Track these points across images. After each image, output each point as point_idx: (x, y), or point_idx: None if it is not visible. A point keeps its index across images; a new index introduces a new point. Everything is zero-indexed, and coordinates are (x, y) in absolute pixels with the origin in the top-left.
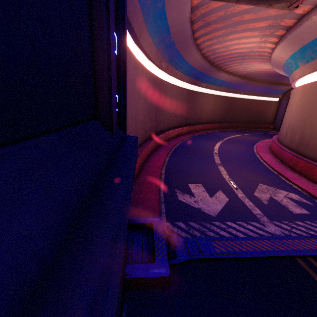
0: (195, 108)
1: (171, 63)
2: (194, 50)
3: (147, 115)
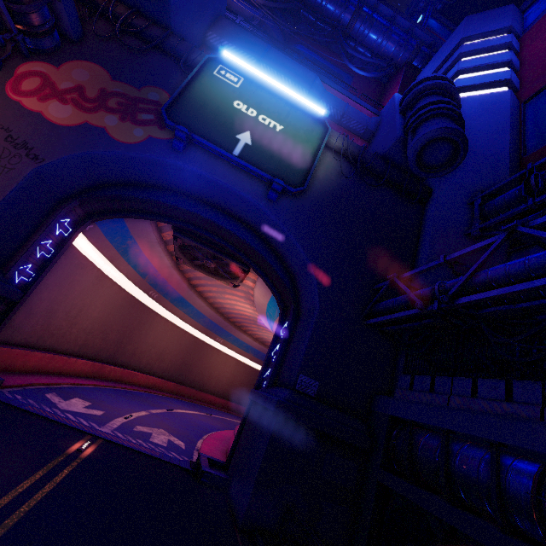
0: (200, 364)
1: (166, 296)
2: (195, 295)
3: (102, 330)
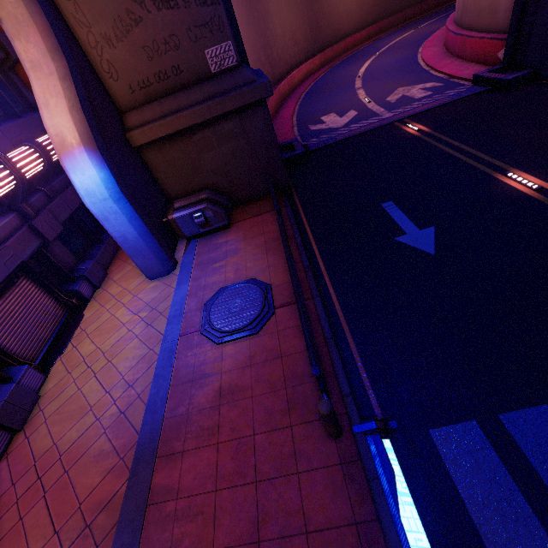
0: (324, 12)
1: None
2: None
3: (256, 58)
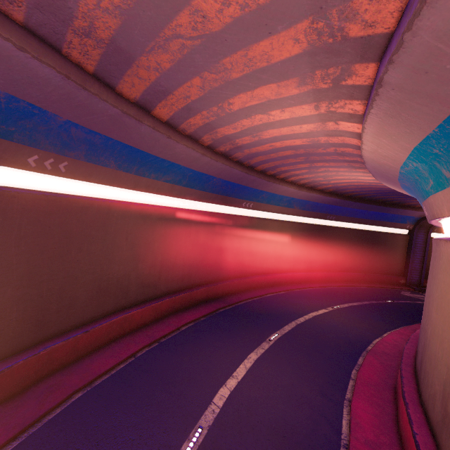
0: (232, 246)
1: (97, 160)
2: (162, 135)
3: None
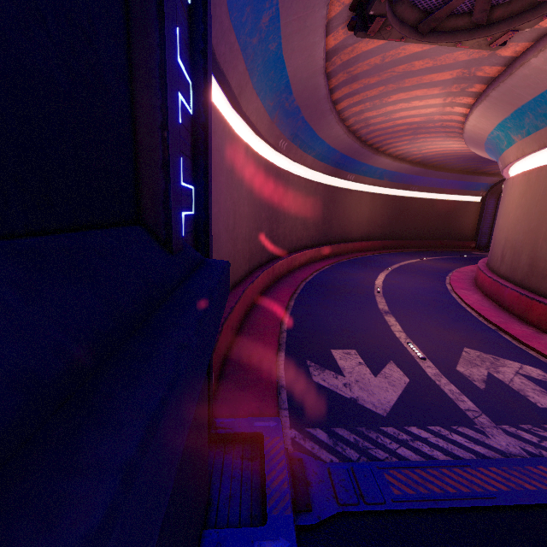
0: (338, 215)
1: (295, 141)
2: (334, 121)
3: (256, 226)
